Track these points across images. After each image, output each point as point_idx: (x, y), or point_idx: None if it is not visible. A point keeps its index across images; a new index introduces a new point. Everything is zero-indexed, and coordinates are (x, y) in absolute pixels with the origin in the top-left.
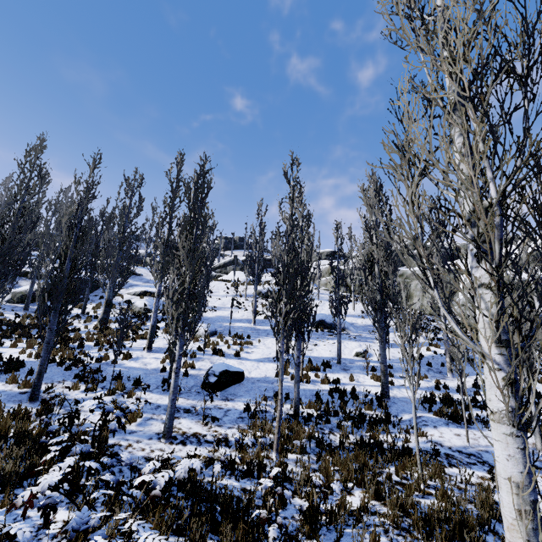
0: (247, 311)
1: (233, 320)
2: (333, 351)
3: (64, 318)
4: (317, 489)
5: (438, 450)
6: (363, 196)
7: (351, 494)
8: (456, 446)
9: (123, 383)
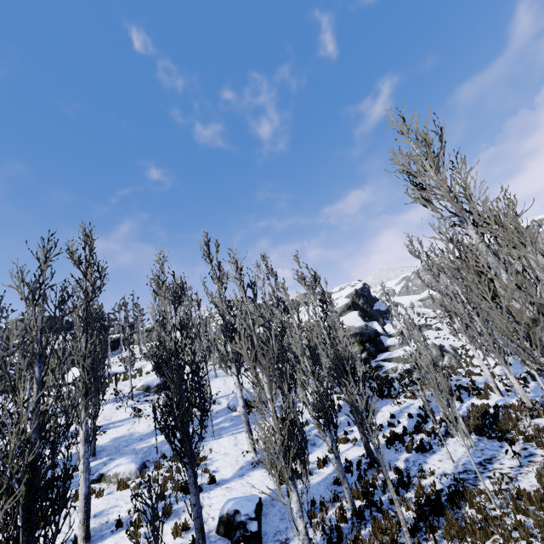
0: (149, 417)
1: (143, 436)
2: None
3: None
4: None
5: (457, 479)
6: (299, 278)
7: None
8: (453, 470)
9: None
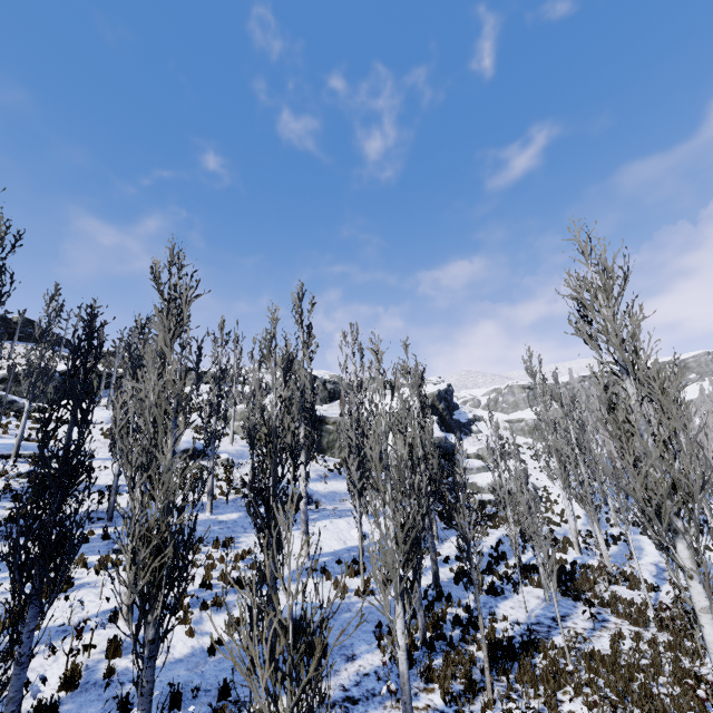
0: None
1: None
2: (336, 538)
3: (168, 622)
4: (596, 708)
5: (530, 630)
6: (404, 370)
7: (563, 702)
8: (526, 619)
9: (221, 706)
